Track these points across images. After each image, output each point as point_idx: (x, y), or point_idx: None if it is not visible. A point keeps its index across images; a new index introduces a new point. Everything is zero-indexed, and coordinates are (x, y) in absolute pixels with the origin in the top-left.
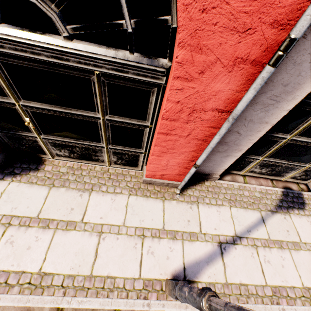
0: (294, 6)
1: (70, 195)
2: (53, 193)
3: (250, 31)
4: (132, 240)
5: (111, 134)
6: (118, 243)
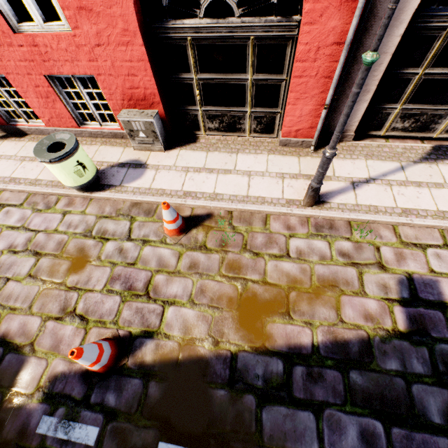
0: None
1: (222, 156)
2: (210, 155)
3: None
4: (275, 179)
5: (254, 95)
6: (263, 181)
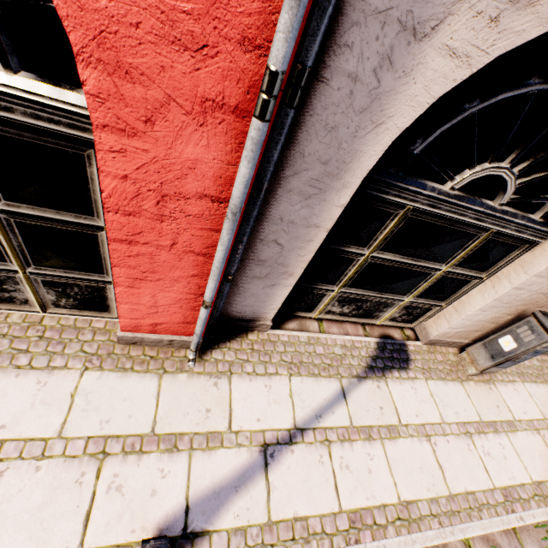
0: (266, 16)
1: None
2: None
3: (210, 50)
4: (76, 466)
5: (25, 244)
6: (37, 480)
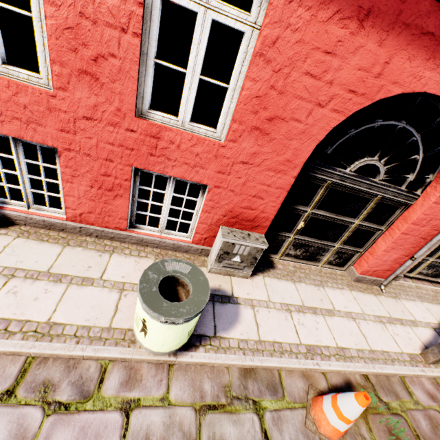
0: None
1: (311, 289)
2: (299, 287)
3: None
4: (378, 324)
5: (350, 236)
6: (370, 327)
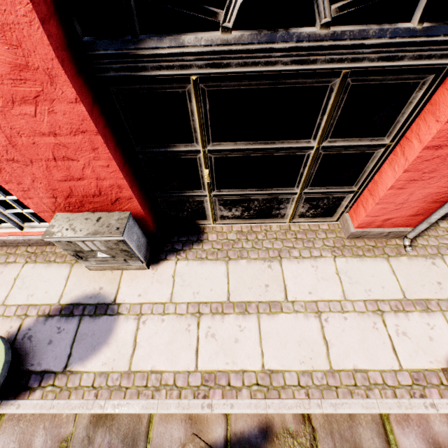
0: None
1: (256, 268)
2: (233, 268)
3: None
4: (367, 318)
5: (316, 171)
6: (348, 325)
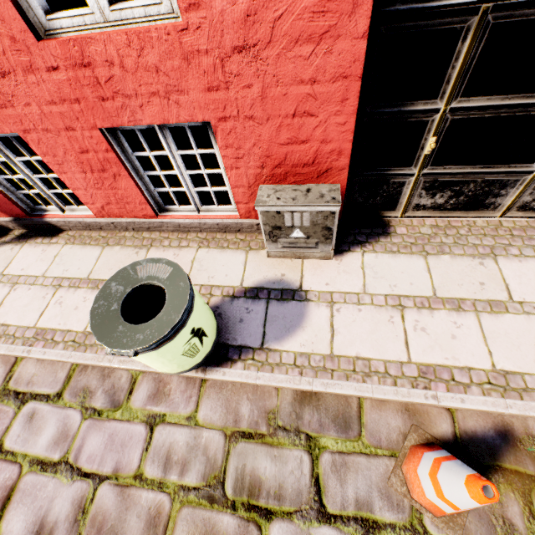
0: None
1: (463, 265)
2: (434, 264)
3: None
4: None
5: None
6: None
